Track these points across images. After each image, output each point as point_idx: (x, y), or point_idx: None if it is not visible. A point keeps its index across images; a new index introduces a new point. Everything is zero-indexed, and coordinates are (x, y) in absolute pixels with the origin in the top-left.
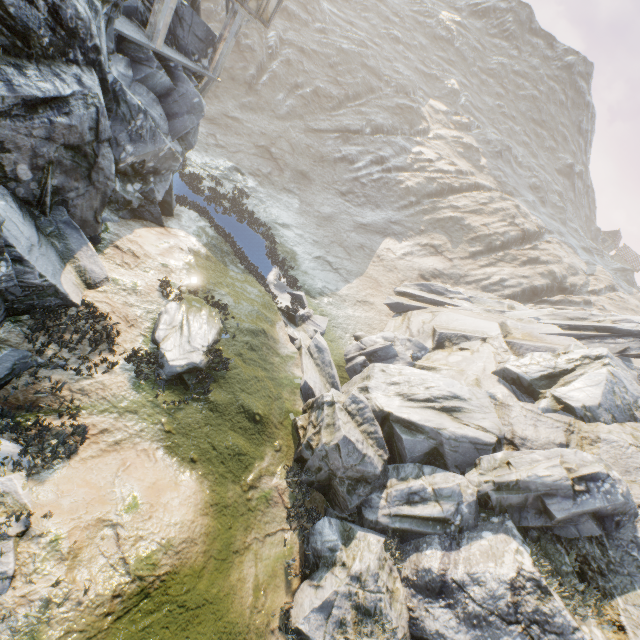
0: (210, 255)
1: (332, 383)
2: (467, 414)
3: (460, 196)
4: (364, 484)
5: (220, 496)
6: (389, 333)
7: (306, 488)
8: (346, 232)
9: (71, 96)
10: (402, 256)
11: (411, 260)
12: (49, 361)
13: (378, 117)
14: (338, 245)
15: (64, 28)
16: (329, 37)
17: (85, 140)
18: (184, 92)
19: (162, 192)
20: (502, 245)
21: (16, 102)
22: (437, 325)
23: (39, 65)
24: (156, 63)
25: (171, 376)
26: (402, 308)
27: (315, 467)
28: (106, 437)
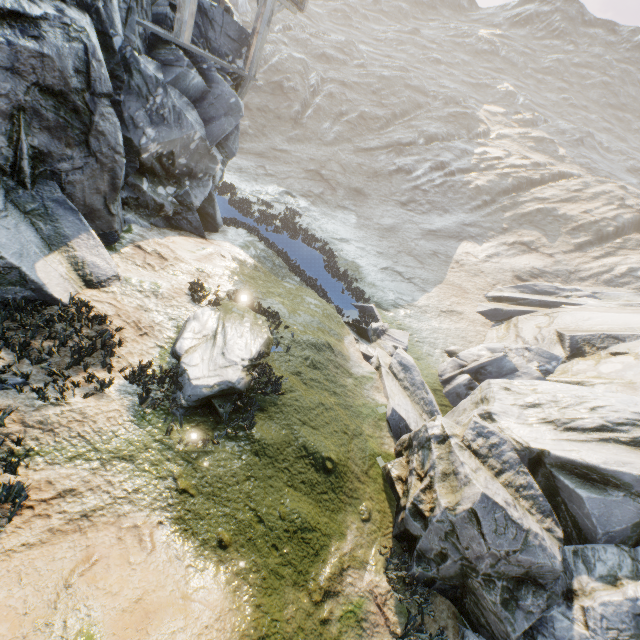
0: (259, 266)
1: (430, 412)
2: None
3: (544, 187)
4: (532, 588)
5: (270, 618)
6: (494, 343)
7: (422, 591)
8: (413, 240)
9: (43, 20)
10: (486, 258)
11: (499, 261)
12: None
13: (430, 127)
14: (406, 254)
15: None
16: (368, 69)
17: (70, 85)
18: (219, 93)
19: (200, 198)
20: (616, 231)
21: None
22: (561, 328)
23: None
24: (186, 62)
25: (194, 401)
26: (502, 315)
27: (434, 552)
28: (67, 504)
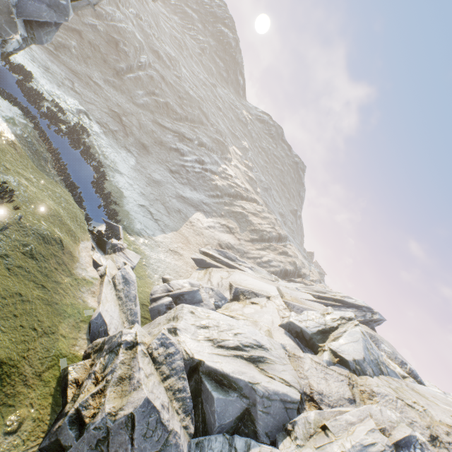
0: (18, 145)
1: (132, 321)
2: (271, 365)
3: (247, 202)
4: None
5: None
6: (195, 281)
7: None
8: (169, 197)
9: None
10: (208, 227)
11: (214, 232)
12: None
13: (204, 138)
14: (161, 203)
15: None
16: (182, 83)
17: None
18: None
19: None
20: (268, 239)
21: None
22: (233, 281)
23: None
24: None
25: None
26: (205, 264)
27: None
28: None
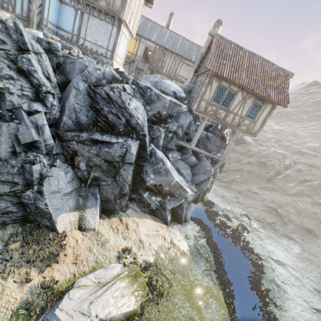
0: (187, 252)
1: None
2: None
3: None
4: None
5: None
6: None
7: None
8: None
9: (116, 143)
10: None
11: None
12: None
13: None
14: None
15: (130, 127)
16: None
17: (115, 159)
18: (203, 165)
19: (172, 205)
20: None
21: (88, 139)
22: None
23: (113, 135)
24: (190, 153)
25: None
26: None
27: None
28: None
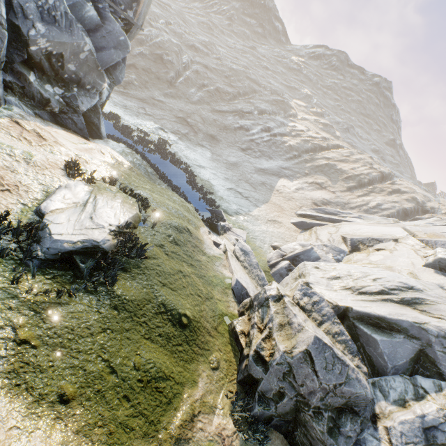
0: (134, 168)
1: (263, 285)
2: (432, 306)
3: (329, 151)
4: (350, 416)
5: None
6: (304, 242)
7: (262, 428)
8: (249, 173)
9: None
10: (295, 190)
11: (303, 193)
12: None
13: (262, 105)
14: (245, 182)
15: None
16: (223, 62)
17: None
18: (111, 30)
19: (86, 105)
20: (369, 182)
21: None
22: (344, 234)
23: None
24: None
25: (53, 255)
26: (306, 225)
27: (273, 392)
28: None
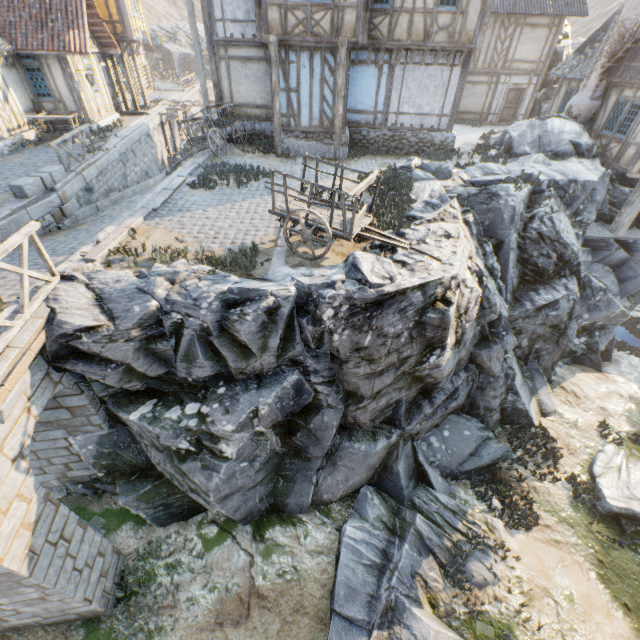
0: None
1: None
2: None
3: None
4: None
5: None
6: None
7: None
8: None
9: (559, 298)
10: None
11: None
12: (518, 458)
13: None
14: None
15: (562, 261)
16: None
17: (561, 321)
18: (639, 259)
19: (604, 343)
20: None
21: (533, 310)
22: None
23: (544, 285)
24: (614, 246)
25: (605, 511)
26: None
27: None
28: (548, 531)
